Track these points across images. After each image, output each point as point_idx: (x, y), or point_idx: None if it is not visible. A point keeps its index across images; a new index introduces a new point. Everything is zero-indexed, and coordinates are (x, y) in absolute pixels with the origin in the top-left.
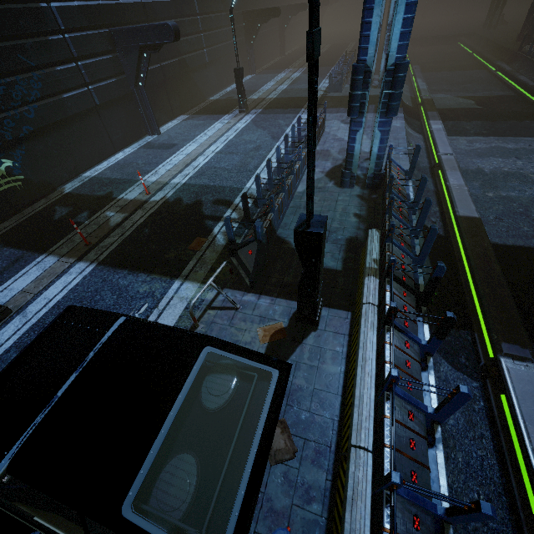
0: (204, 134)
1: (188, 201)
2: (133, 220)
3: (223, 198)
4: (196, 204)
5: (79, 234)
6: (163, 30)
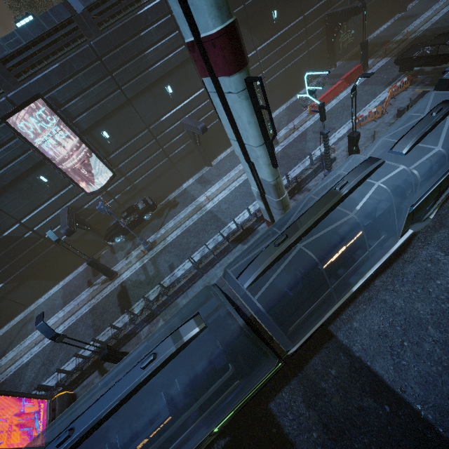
0: (437, 4)
1: (429, 35)
2: (402, 45)
3: (448, 30)
4: (433, 35)
5: (385, 49)
6: None
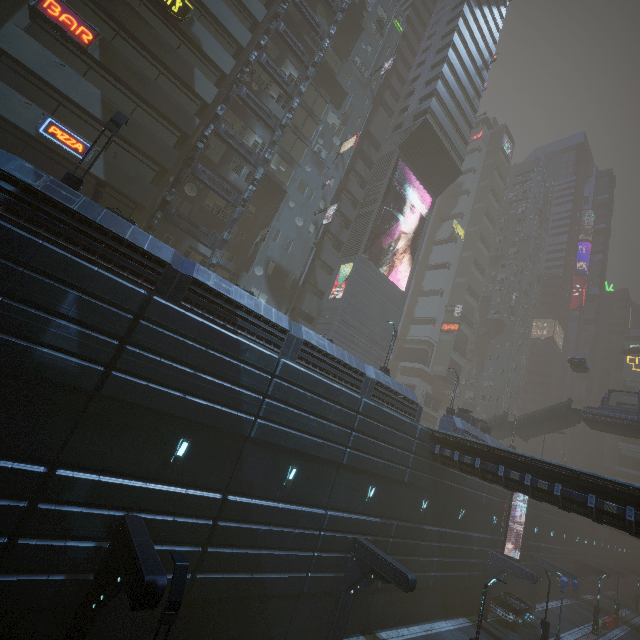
0: (624, 611)
1: None
2: (629, 624)
3: None
4: None
5: (621, 617)
6: (619, 572)
